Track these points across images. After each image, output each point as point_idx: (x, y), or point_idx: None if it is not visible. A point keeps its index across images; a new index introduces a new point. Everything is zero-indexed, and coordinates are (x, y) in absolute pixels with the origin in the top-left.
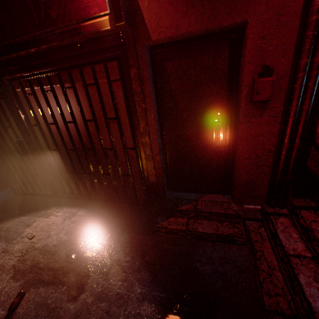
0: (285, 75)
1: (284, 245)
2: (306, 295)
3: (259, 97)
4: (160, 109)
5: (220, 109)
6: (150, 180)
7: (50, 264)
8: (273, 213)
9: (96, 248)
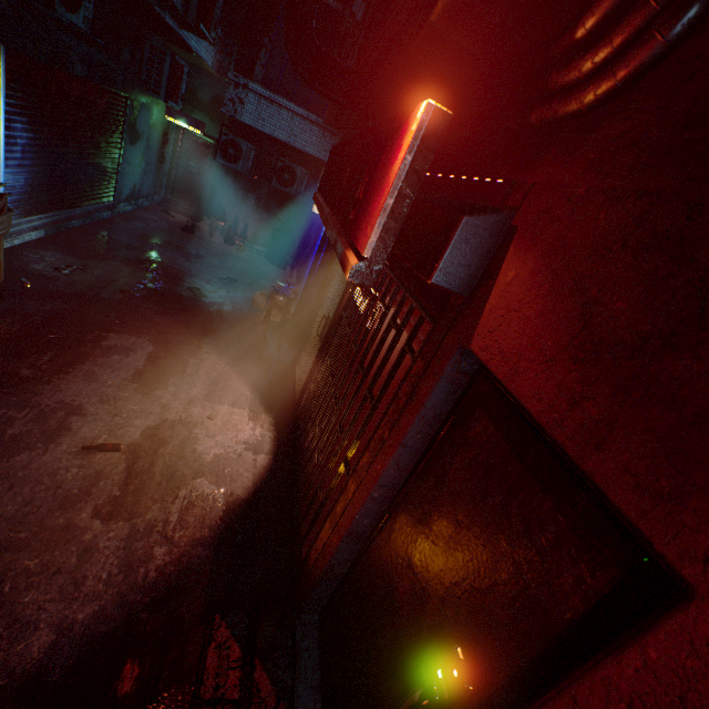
0: None
1: None
2: None
3: None
4: (414, 476)
5: (471, 672)
6: (311, 551)
7: (162, 459)
8: None
9: (181, 512)
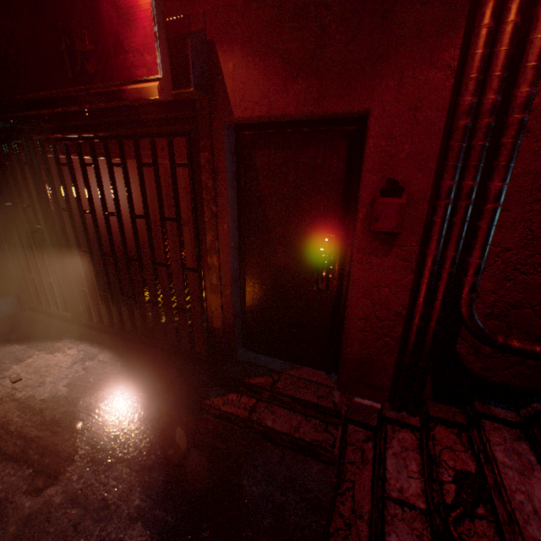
0: (423, 199)
1: (388, 479)
2: None
3: (380, 226)
4: (242, 218)
5: (330, 233)
6: (214, 325)
7: (25, 428)
8: (394, 420)
9: (102, 419)
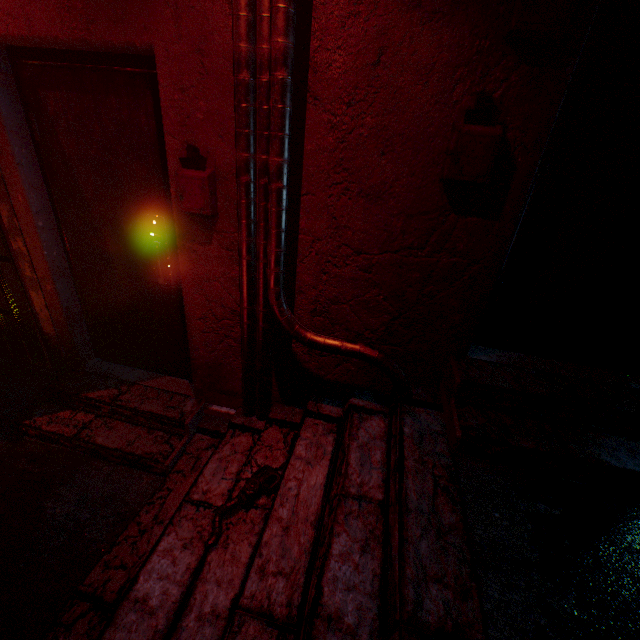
0: (232, 174)
1: (198, 483)
2: (143, 570)
3: (188, 205)
4: (52, 188)
5: (159, 214)
6: (45, 331)
7: None
8: (239, 426)
9: None
